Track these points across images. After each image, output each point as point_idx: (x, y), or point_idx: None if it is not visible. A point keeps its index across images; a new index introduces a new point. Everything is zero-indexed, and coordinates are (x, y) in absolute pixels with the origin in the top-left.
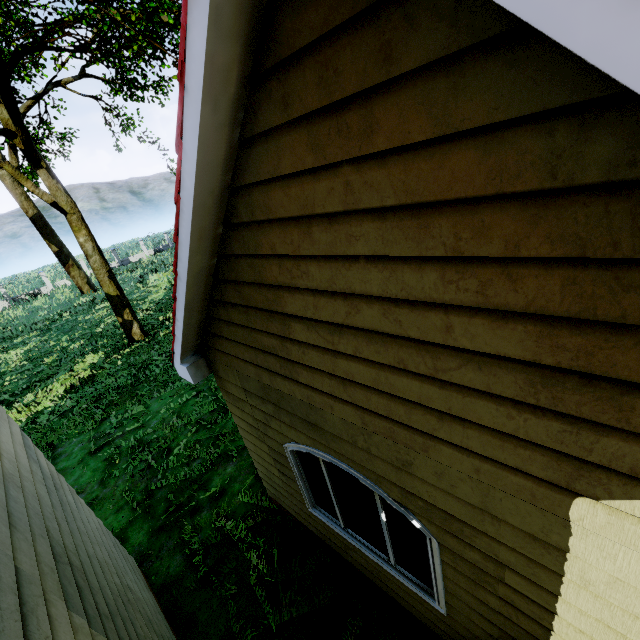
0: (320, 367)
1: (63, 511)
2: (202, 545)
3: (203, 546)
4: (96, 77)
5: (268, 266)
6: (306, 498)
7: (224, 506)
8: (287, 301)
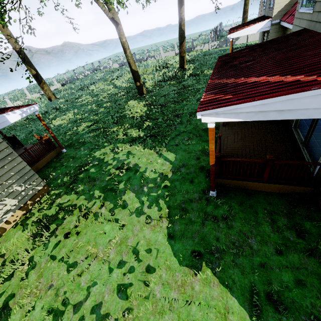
0: None
1: None
2: None
3: None
4: None
5: None
6: None
7: None
8: None
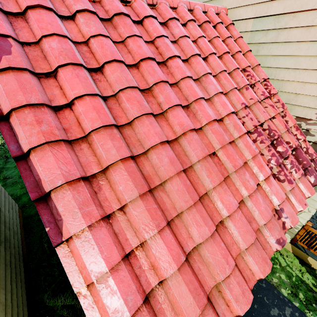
0: None
1: None
2: None
3: None
4: None
5: None
6: None
7: None
8: None
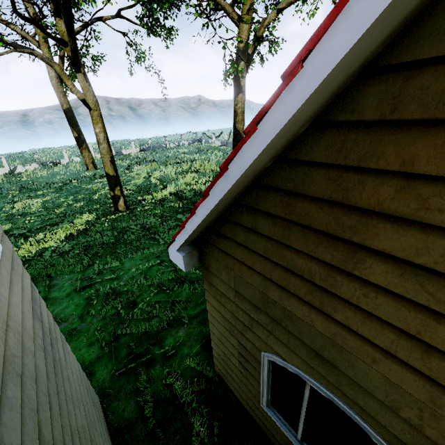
0: (390, 319)
1: (55, 376)
2: (153, 397)
3: (154, 398)
4: (127, 19)
5: (372, 184)
6: (263, 397)
7: (175, 366)
8: (381, 233)
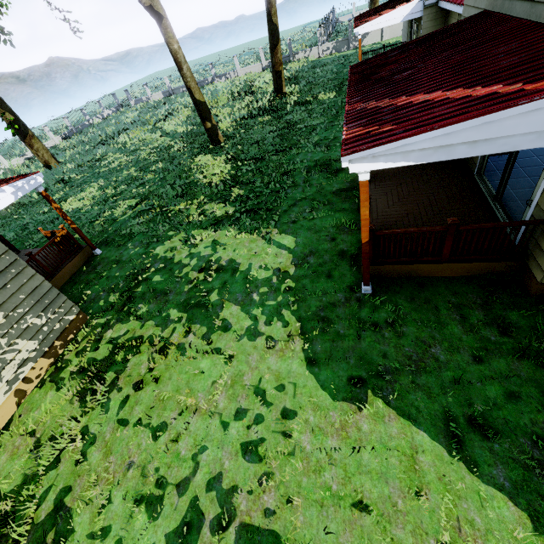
0: None
1: None
2: None
3: None
4: None
5: None
6: None
7: None
8: None
